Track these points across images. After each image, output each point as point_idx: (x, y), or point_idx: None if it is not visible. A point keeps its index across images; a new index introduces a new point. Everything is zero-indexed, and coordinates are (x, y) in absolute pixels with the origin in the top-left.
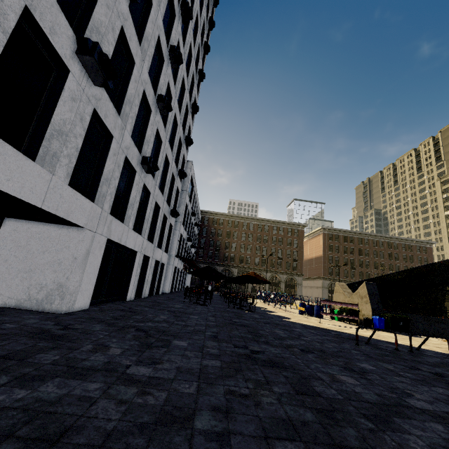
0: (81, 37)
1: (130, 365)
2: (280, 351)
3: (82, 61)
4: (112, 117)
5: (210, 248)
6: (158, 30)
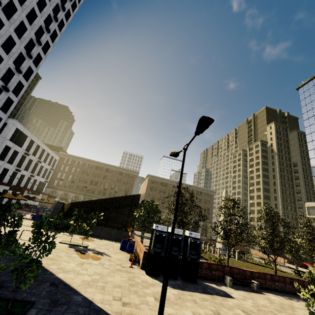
0: None
1: None
2: None
3: None
4: None
5: (68, 180)
6: None
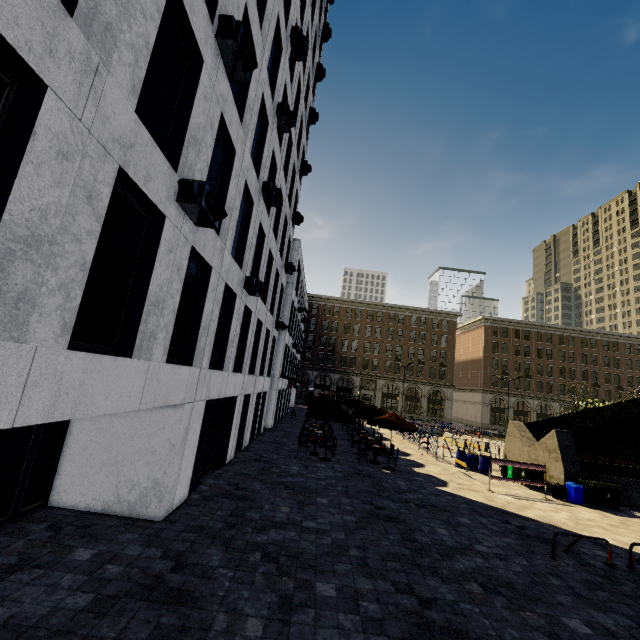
0: (185, 182)
1: None
2: (457, 596)
3: (184, 207)
4: (211, 243)
5: (321, 348)
6: (262, 85)
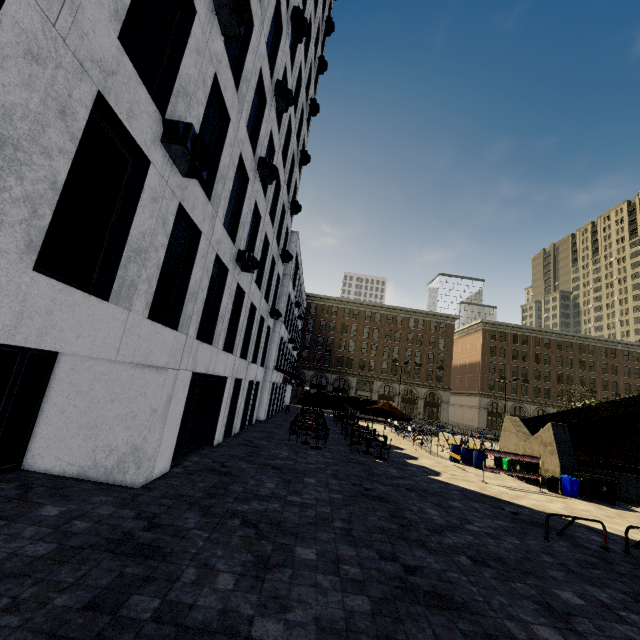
0: (170, 120)
1: (253, 616)
2: (444, 566)
3: (169, 150)
4: (201, 206)
5: (318, 348)
6: (261, 60)
